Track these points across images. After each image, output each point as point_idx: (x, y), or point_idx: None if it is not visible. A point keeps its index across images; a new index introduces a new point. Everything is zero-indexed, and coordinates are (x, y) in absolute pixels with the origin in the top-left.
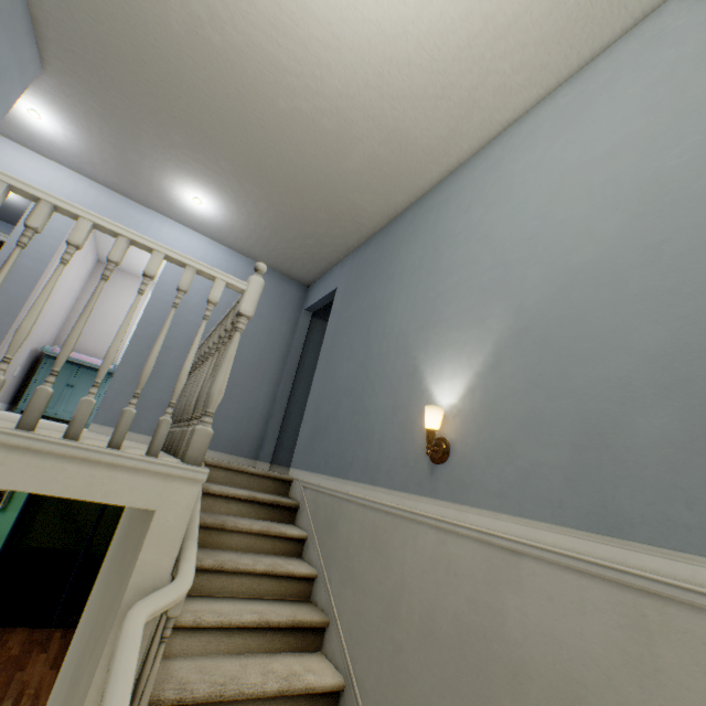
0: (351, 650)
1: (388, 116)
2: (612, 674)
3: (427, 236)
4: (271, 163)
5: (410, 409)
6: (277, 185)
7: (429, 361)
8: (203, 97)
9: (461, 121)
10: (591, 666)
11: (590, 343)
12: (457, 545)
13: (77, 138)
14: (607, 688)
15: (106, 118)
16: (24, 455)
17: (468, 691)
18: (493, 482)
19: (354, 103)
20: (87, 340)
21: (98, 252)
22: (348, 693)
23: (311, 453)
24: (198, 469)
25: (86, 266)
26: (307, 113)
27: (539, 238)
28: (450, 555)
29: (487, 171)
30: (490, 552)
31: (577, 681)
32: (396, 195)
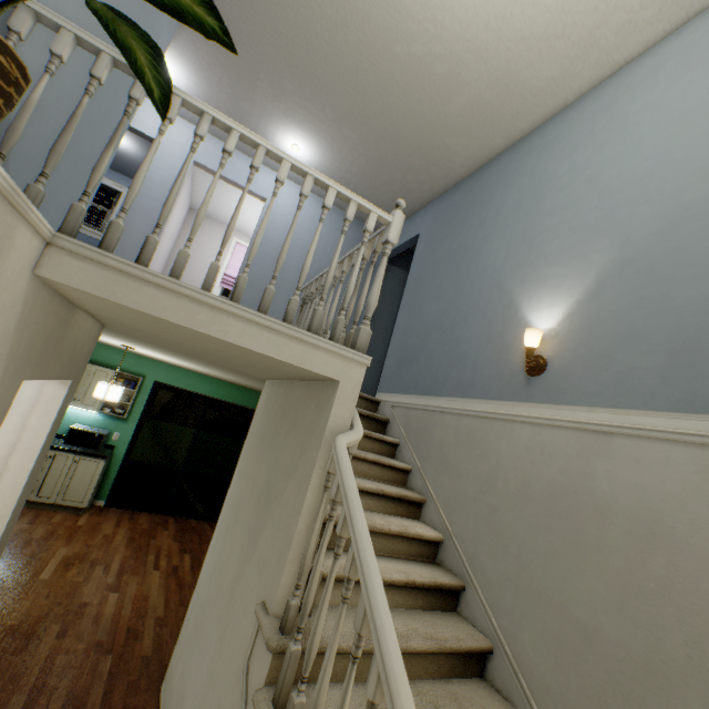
0: (448, 516)
1: (501, 58)
2: (686, 503)
3: (525, 180)
4: (375, 109)
5: (506, 336)
6: (375, 131)
7: (526, 294)
8: (323, 45)
9: (576, 61)
10: (669, 500)
11: (695, 269)
12: (551, 434)
13: (197, 89)
14: (680, 512)
15: (227, 69)
16: (266, 331)
17: (558, 528)
18: (589, 385)
19: (470, 46)
20: (184, 281)
21: (192, 199)
22: (446, 544)
23: (399, 379)
24: (364, 356)
25: (183, 212)
26: (420, 57)
27: (651, 178)
28: (545, 442)
29: (596, 113)
30: (583, 436)
31: (655, 510)
32: (493, 139)
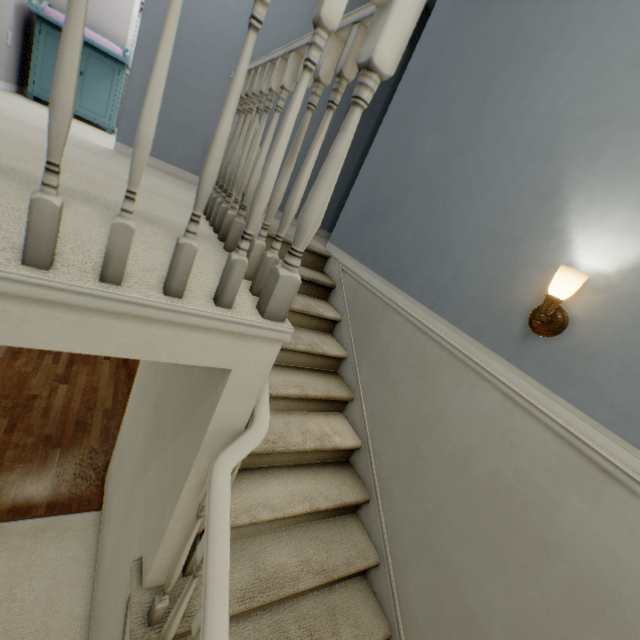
0: (371, 429)
1: None
2: None
3: None
4: None
5: (521, 248)
6: None
7: (589, 188)
8: None
9: None
10: None
11: None
12: (526, 424)
13: None
14: None
15: None
16: (51, 308)
17: (485, 523)
18: (618, 396)
19: None
20: None
21: None
22: (363, 452)
23: (357, 238)
24: (280, 329)
25: None
26: None
27: None
28: (512, 427)
29: None
30: (570, 453)
31: (621, 596)
32: None
